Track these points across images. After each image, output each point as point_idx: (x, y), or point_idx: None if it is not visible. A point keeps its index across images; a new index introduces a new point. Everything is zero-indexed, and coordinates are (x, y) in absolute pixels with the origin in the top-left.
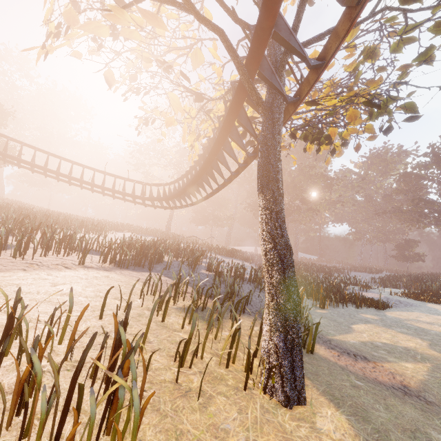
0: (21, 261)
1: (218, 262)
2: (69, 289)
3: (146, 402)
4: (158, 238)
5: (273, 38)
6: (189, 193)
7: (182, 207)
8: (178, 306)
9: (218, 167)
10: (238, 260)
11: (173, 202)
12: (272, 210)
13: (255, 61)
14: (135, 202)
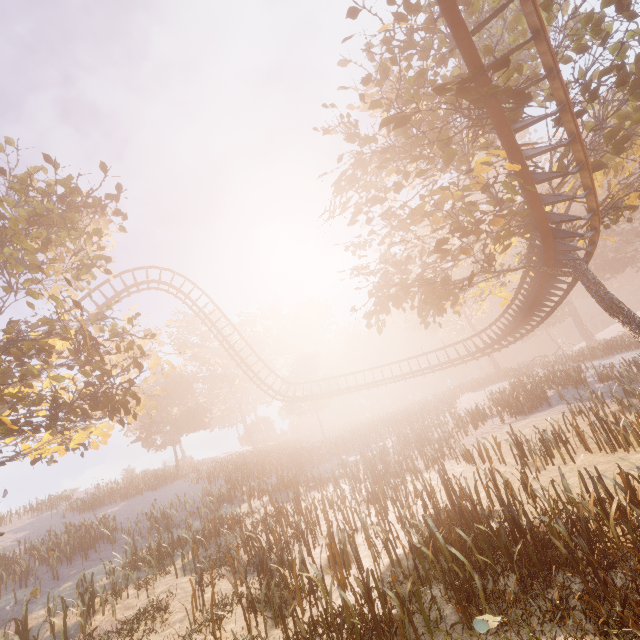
0: (473, 436)
1: (609, 368)
2: (526, 433)
3: (638, 423)
4: (513, 382)
5: (556, 251)
6: (520, 326)
7: (517, 339)
8: (608, 413)
9: (544, 297)
10: (629, 352)
11: (506, 340)
12: (629, 322)
13: (551, 260)
14: (465, 362)
